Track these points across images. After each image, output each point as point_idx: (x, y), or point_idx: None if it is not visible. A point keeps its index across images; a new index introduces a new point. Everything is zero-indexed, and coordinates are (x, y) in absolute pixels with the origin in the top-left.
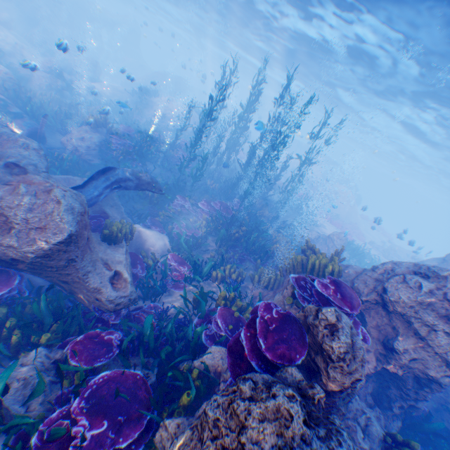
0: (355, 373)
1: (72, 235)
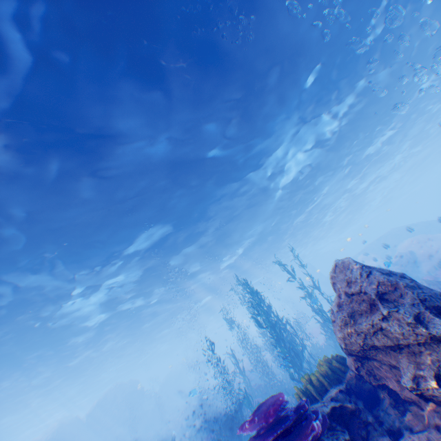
0: None
1: None
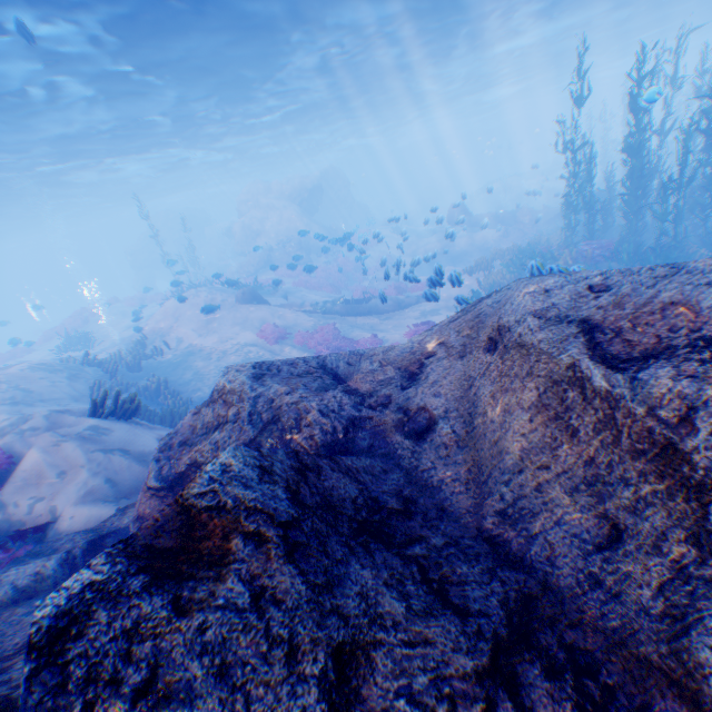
0: None
1: None
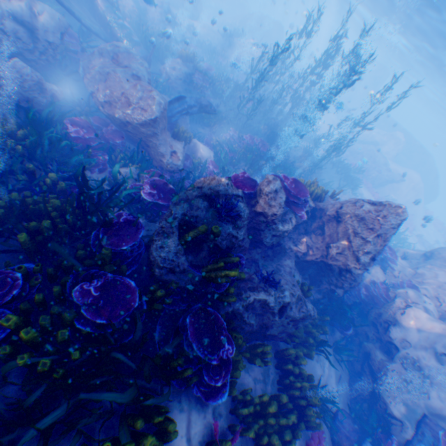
0: (272, 207)
1: (157, 117)
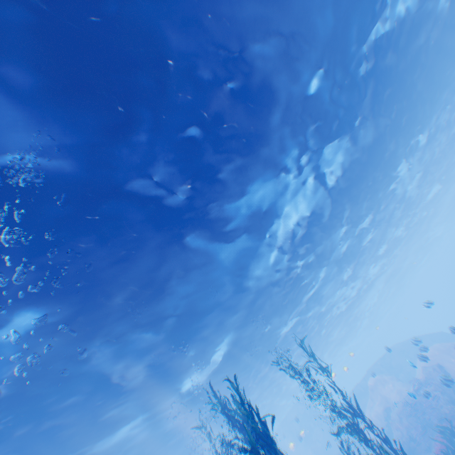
0: None
1: None
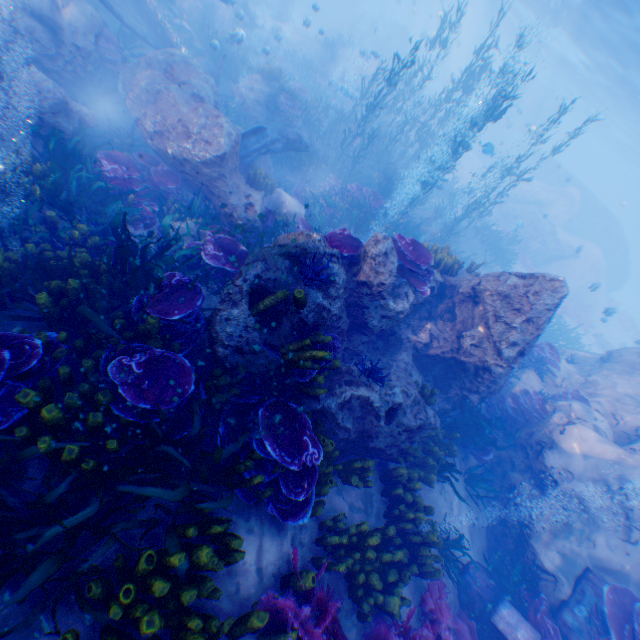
0: (381, 275)
1: (226, 153)
